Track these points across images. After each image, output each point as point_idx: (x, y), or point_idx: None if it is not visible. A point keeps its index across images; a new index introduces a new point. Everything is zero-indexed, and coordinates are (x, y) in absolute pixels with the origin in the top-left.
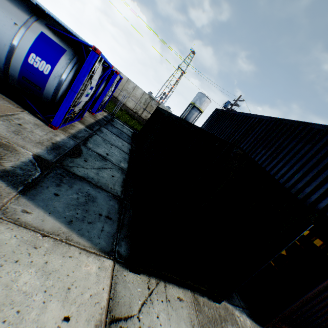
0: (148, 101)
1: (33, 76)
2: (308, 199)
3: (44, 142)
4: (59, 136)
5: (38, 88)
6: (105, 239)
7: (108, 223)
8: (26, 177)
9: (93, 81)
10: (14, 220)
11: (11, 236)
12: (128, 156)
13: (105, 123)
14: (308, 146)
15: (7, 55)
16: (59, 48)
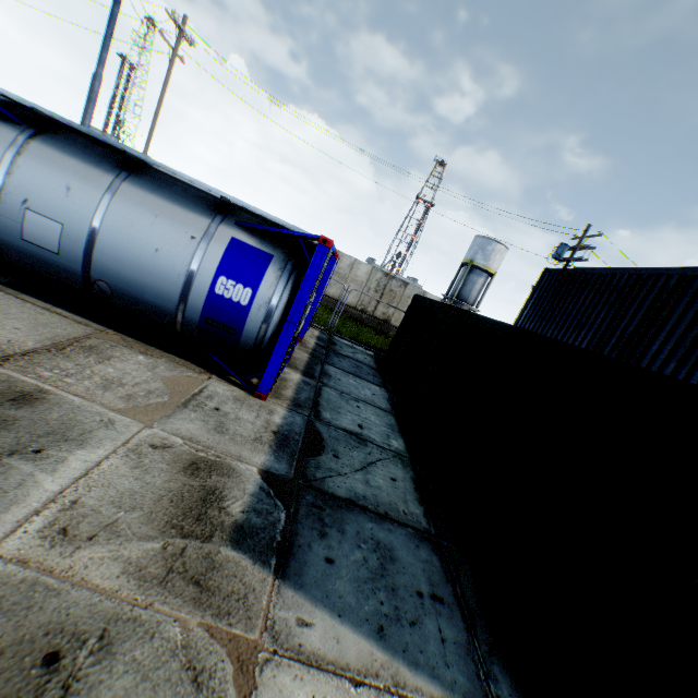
0: (384, 283)
1: (222, 314)
2: None
3: (262, 436)
4: (275, 411)
5: (231, 332)
6: (459, 665)
7: (444, 615)
8: (270, 531)
9: None
10: (294, 650)
11: (305, 697)
12: (393, 417)
13: (326, 354)
14: None
15: (181, 290)
16: (261, 255)
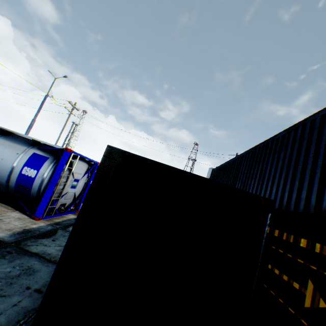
0: None
1: (24, 182)
2: (309, 204)
3: (15, 229)
4: (38, 224)
5: (27, 190)
6: (10, 315)
7: (34, 297)
8: None
9: (75, 174)
10: None
11: None
12: None
13: None
14: (282, 153)
15: (9, 174)
16: (44, 158)
